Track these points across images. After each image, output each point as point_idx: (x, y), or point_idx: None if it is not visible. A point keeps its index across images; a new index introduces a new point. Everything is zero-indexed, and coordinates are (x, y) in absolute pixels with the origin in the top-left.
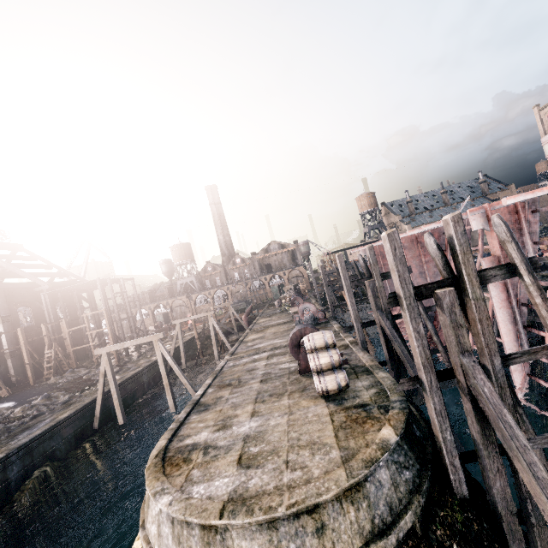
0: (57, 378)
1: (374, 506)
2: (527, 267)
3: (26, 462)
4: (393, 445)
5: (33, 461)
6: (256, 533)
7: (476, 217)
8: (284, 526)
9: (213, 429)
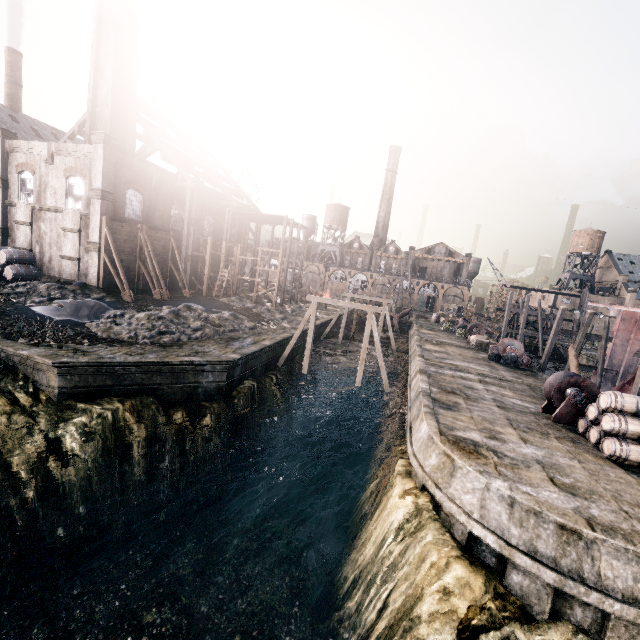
0: (230, 300)
1: None
2: None
3: (243, 370)
4: None
5: (245, 371)
6: (631, 561)
7: None
8: None
9: (482, 434)
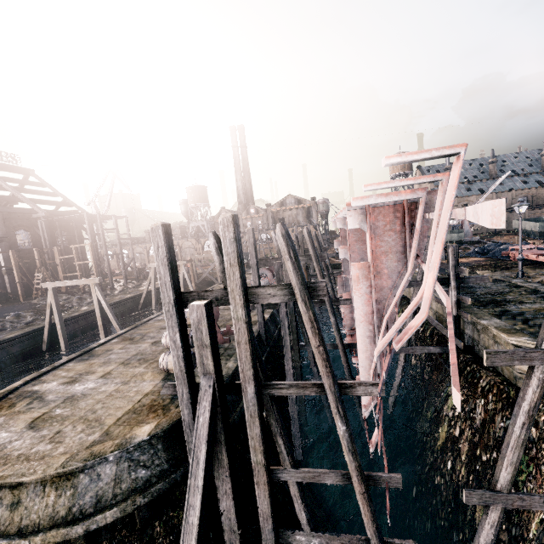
0: (40, 300)
1: (79, 496)
2: (301, 293)
3: None
4: (133, 444)
5: None
6: None
7: (354, 213)
8: None
9: (64, 381)
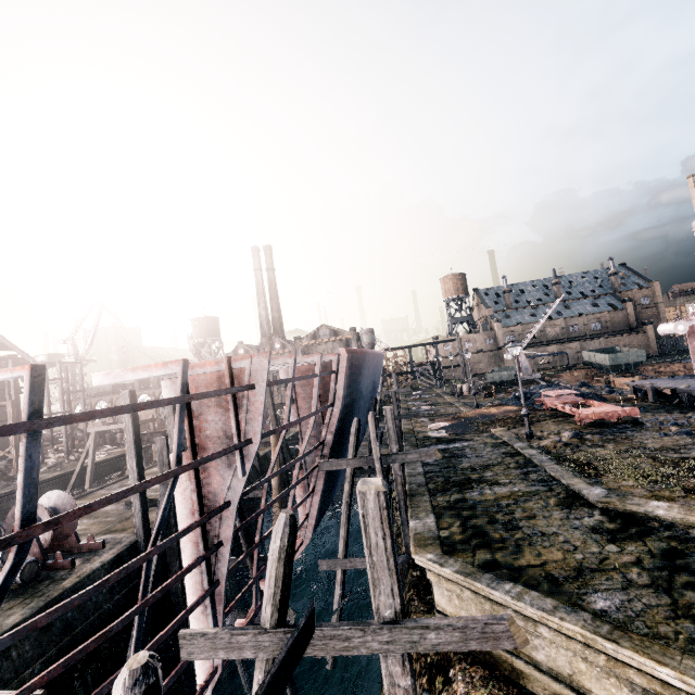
0: None
1: None
2: None
3: None
4: None
5: None
6: None
7: (170, 384)
8: None
9: None
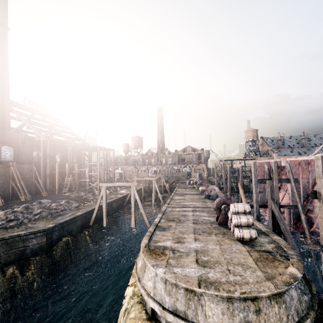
0: (70, 194)
1: (289, 308)
2: None
3: (60, 232)
4: (300, 278)
5: (63, 233)
6: (220, 302)
7: None
8: (237, 303)
9: (173, 241)
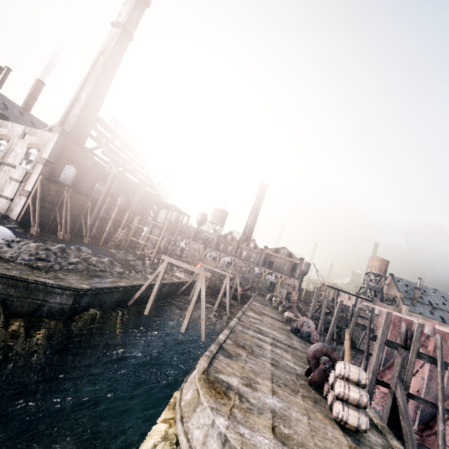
0: (116, 252)
1: None
2: None
3: (91, 300)
4: None
5: (94, 302)
6: None
7: None
8: None
9: (241, 381)
